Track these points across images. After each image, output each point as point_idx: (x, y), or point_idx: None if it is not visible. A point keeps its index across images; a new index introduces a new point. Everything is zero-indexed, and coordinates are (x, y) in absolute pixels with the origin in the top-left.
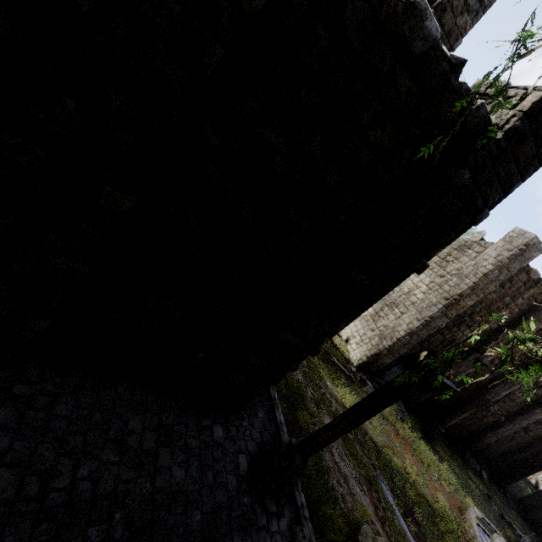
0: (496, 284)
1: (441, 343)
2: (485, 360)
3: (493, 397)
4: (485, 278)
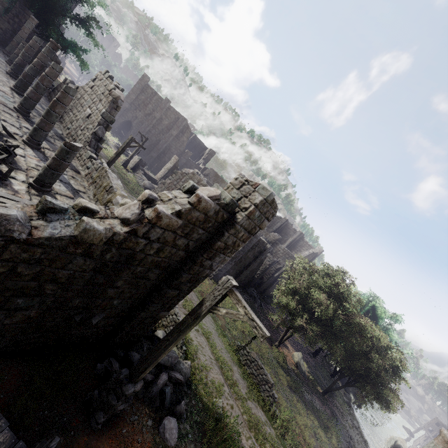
0: (140, 91)
1: (132, 118)
2: (150, 126)
3: (161, 148)
4: (135, 87)
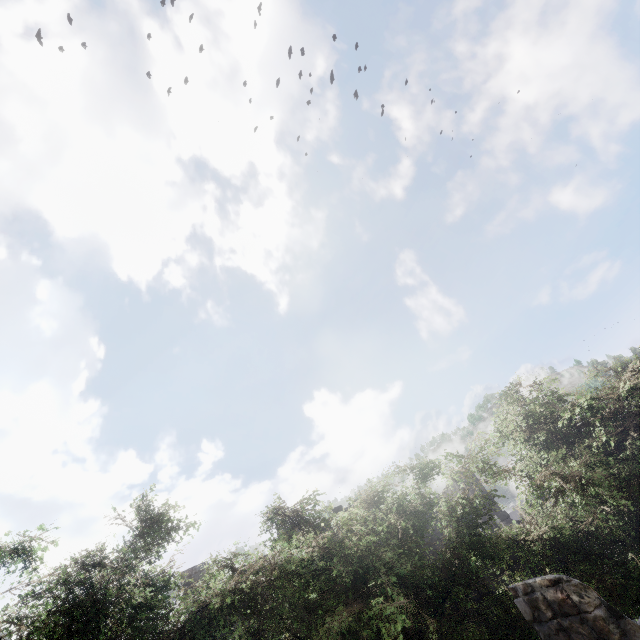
0: None
1: None
2: None
3: None
4: None
